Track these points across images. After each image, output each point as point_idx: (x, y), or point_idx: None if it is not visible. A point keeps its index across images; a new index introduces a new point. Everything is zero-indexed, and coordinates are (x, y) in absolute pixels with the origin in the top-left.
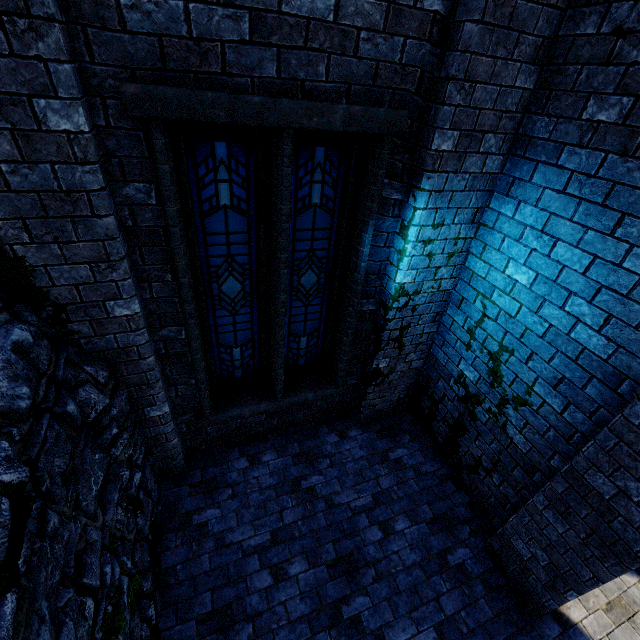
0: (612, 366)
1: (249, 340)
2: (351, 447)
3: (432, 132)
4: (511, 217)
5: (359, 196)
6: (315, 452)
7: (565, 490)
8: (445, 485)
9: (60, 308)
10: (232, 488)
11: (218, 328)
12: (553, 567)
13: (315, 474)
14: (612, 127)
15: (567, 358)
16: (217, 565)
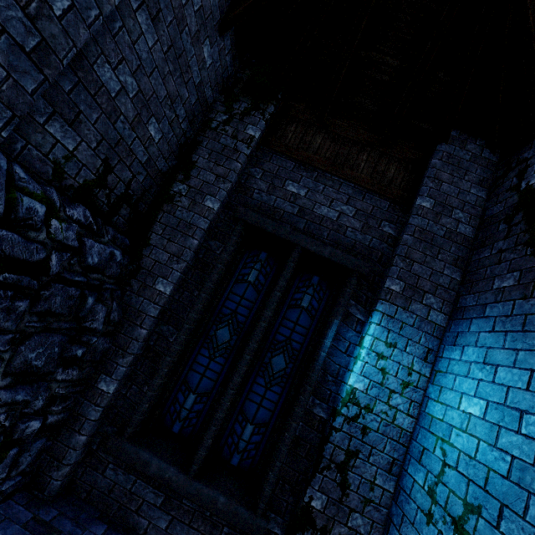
0: None
1: (207, 393)
2: None
3: (385, 279)
4: (459, 359)
5: (333, 308)
6: None
7: None
8: None
9: (139, 268)
10: None
11: (194, 364)
12: None
13: None
14: (512, 287)
15: None
16: None
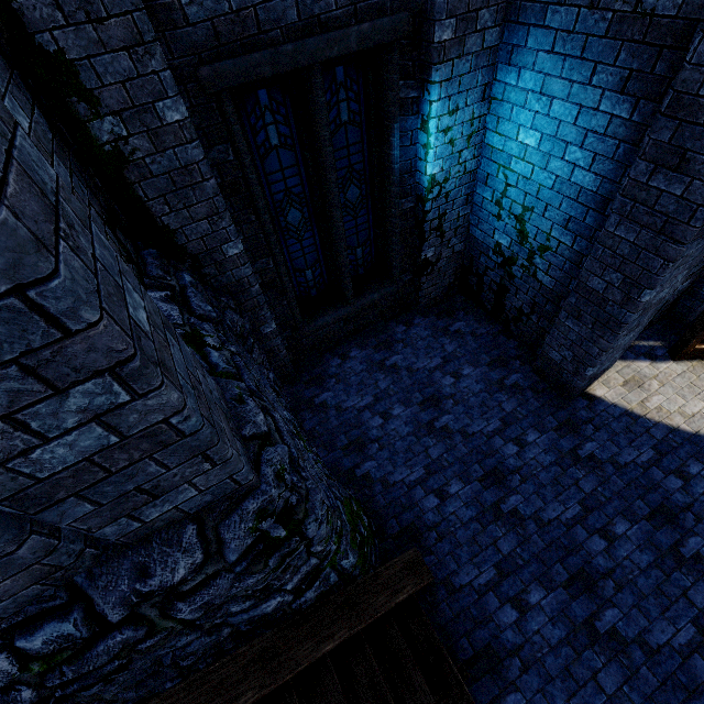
0: (600, 195)
1: (316, 261)
2: (417, 331)
3: (432, 26)
4: (515, 85)
5: (381, 104)
6: (390, 341)
7: (576, 300)
8: (498, 339)
9: (195, 258)
10: (335, 378)
11: (291, 256)
12: (576, 358)
13: (394, 355)
14: None
15: (571, 200)
16: (342, 421)
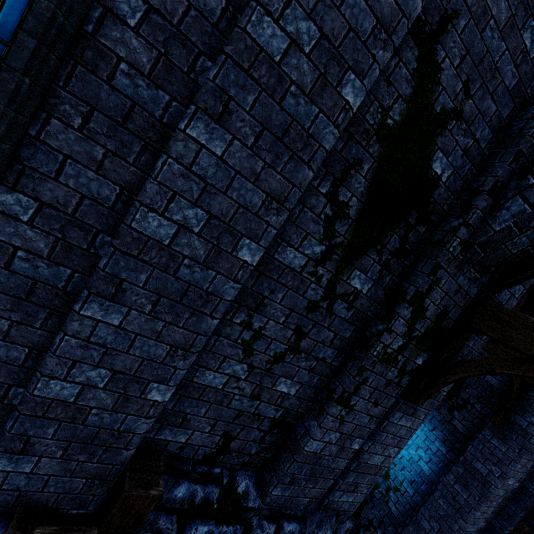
0: (430, 478)
1: None
2: None
3: None
4: None
5: None
6: None
7: (413, 529)
8: None
9: None
10: None
11: None
12: None
13: None
14: None
15: (416, 472)
16: None
